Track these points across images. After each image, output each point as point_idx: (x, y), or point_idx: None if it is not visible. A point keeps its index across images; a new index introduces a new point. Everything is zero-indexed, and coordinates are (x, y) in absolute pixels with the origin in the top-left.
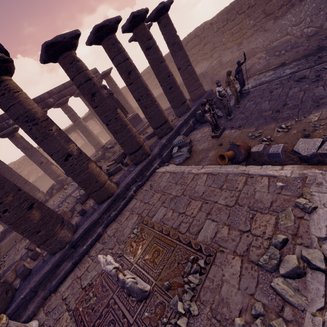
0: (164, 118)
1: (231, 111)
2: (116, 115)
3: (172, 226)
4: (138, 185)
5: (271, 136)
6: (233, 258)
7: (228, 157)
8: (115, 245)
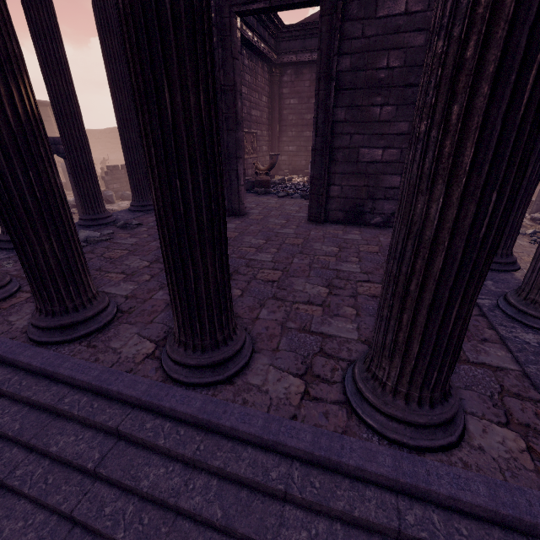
0: None
1: None
2: None
3: None
4: None
5: None
6: None
7: None
8: None
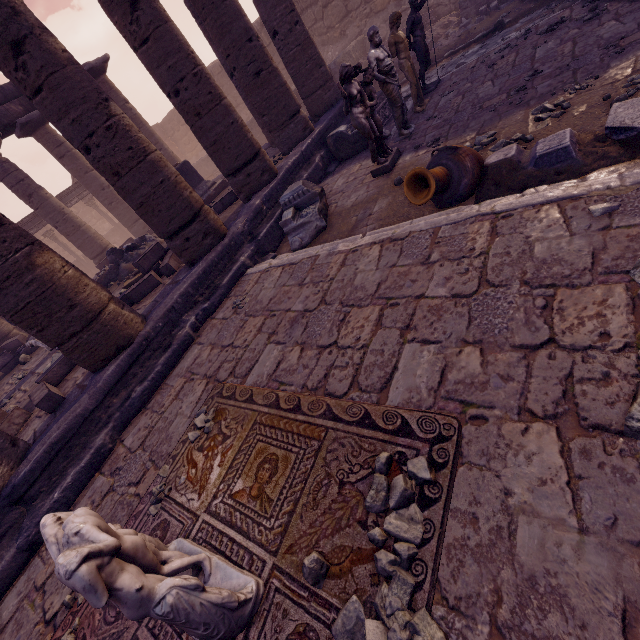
0: (250, 144)
1: (407, 119)
2: (109, 118)
3: (305, 383)
4: (201, 310)
5: (522, 133)
6: (524, 432)
7: (434, 178)
8: (145, 471)
